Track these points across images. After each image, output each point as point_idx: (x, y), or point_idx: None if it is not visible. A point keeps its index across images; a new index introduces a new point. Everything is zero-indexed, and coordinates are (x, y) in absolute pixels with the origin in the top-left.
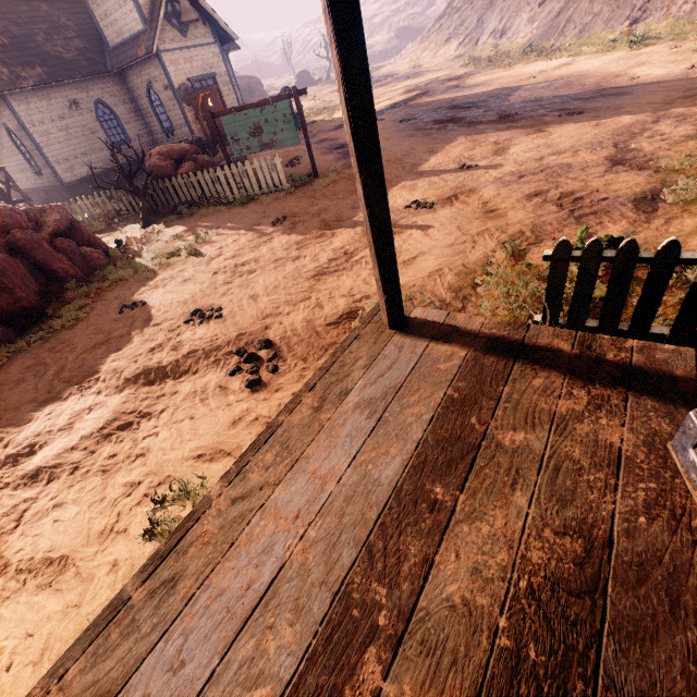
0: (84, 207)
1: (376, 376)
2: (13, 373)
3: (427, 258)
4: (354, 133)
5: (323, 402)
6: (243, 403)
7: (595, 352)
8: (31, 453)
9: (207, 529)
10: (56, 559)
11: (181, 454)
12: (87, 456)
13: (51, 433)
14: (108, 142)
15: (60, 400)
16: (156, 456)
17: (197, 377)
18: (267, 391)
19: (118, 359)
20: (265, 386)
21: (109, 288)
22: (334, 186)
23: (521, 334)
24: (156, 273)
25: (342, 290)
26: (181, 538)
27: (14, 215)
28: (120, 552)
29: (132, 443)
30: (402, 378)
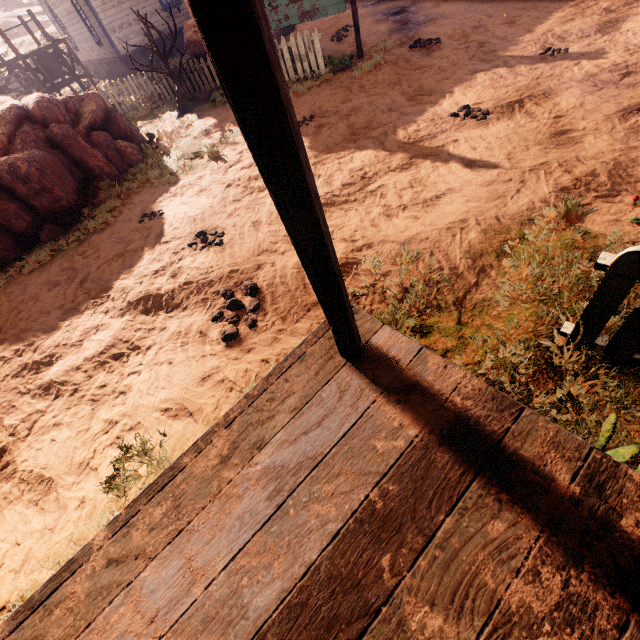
0: (130, 88)
1: (300, 431)
2: (52, 273)
3: (454, 200)
4: (243, 129)
5: (233, 451)
6: (215, 358)
7: (606, 502)
8: (49, 363)
9: (76, 591)
10: (45, 479)
11: (152, 402)
12: (86, 380)
13: (66, 347)
14: (158, 4)
15: (79, 312)
16: (134, 398)
17: (185, 315)
18: (240, 349)
19: (128, 277)
20: (240, 342)
21: (137, 189)
22: (377, 74)
23: (503, 424)
24: (178, 178)
25: (345, 231)
26: (53, 591)
27: (51, 107)
28: (88, 490)
29: (119, 377)
30: (327, 447)
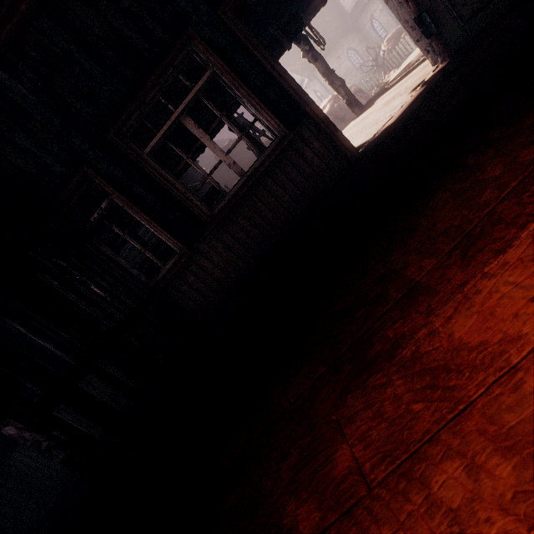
0: None
1: None
2: None
3: None
4: None
5: None
6: None
7: None
8: None
9: None
10: None
11: None
12: None
13: None
14: (354, 69)
15: None
16: None
17: None
18: None
19: None
20: None
21: None
22: None
23: None
24: None
25: None
26: None
27: None
28: None
29: None
30: None
